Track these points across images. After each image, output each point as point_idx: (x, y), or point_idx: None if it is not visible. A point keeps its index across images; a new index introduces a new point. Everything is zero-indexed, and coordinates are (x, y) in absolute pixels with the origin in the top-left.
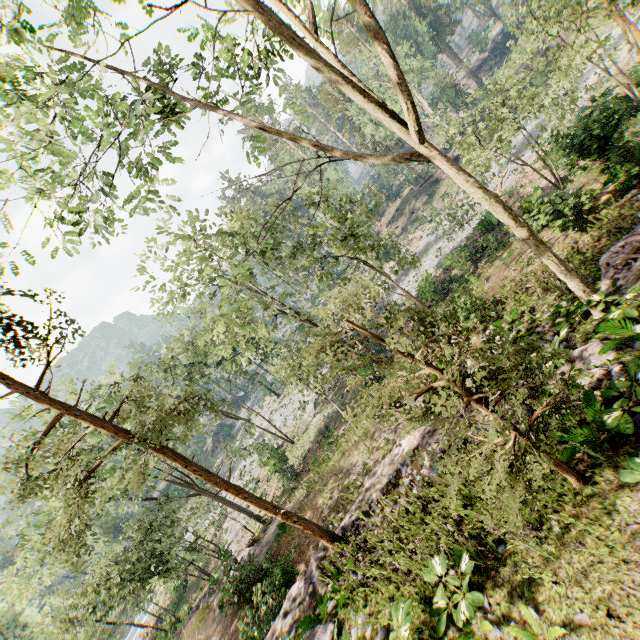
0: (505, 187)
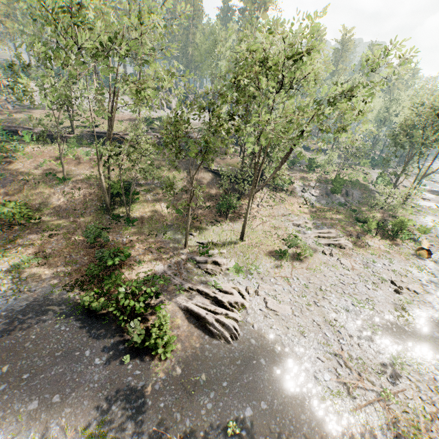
0: None
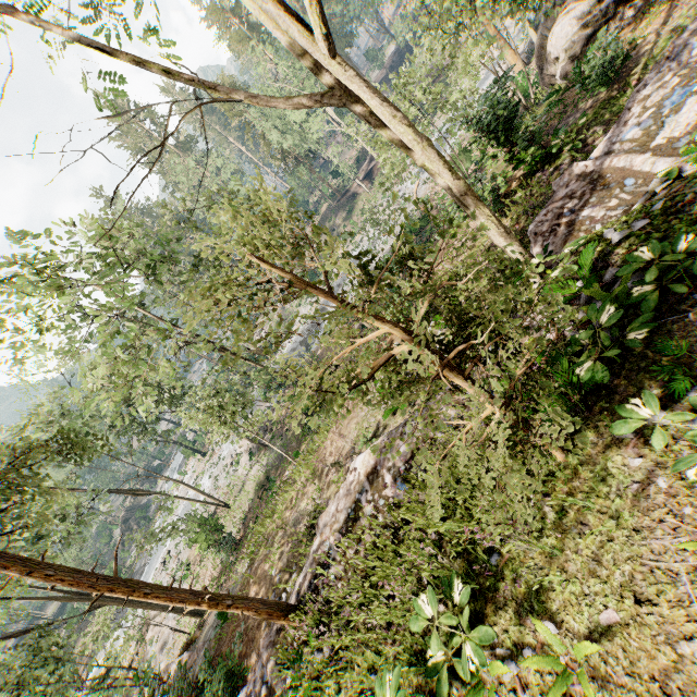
0: (420, 196)
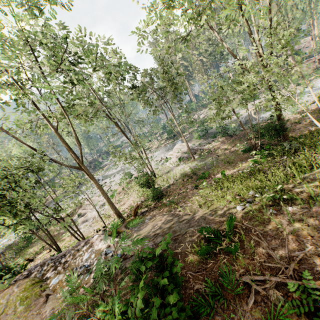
0: None
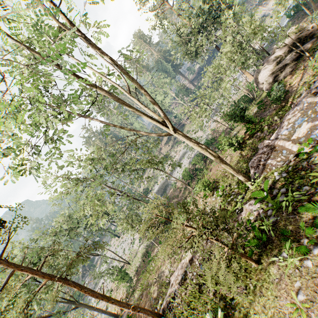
0: (211, 128)
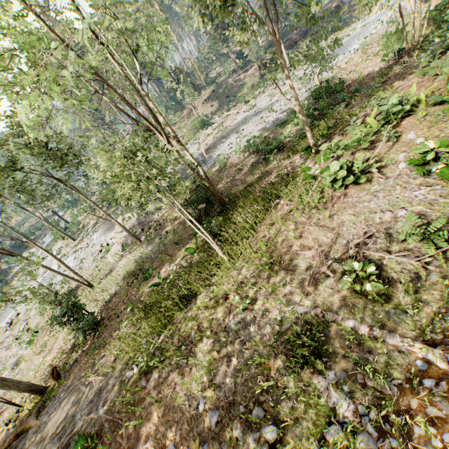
0: (323, 77)
